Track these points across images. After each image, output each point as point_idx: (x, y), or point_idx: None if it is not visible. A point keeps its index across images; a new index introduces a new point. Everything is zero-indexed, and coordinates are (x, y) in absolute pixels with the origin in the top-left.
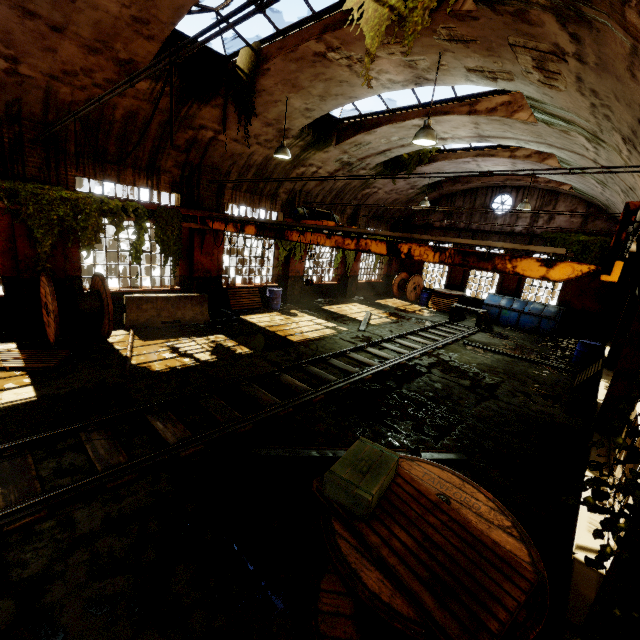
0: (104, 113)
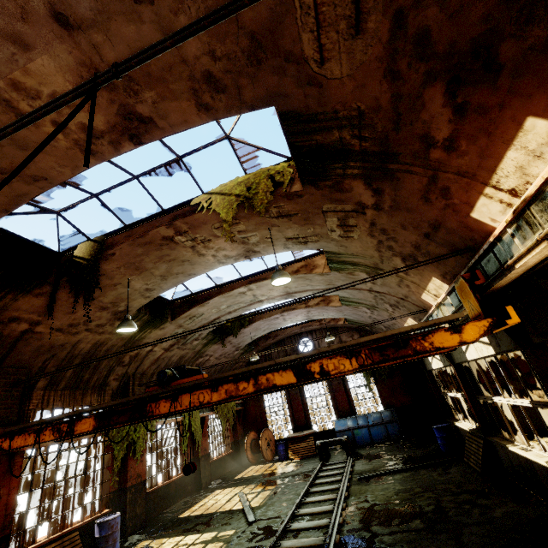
0: None
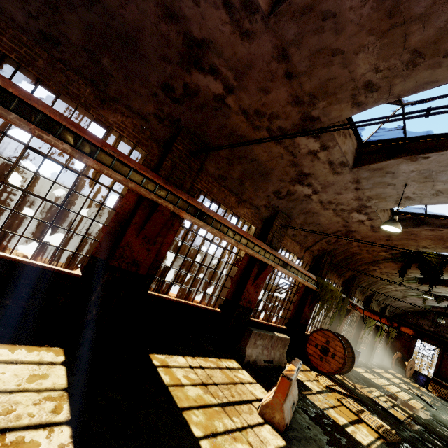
0: (354, 256)
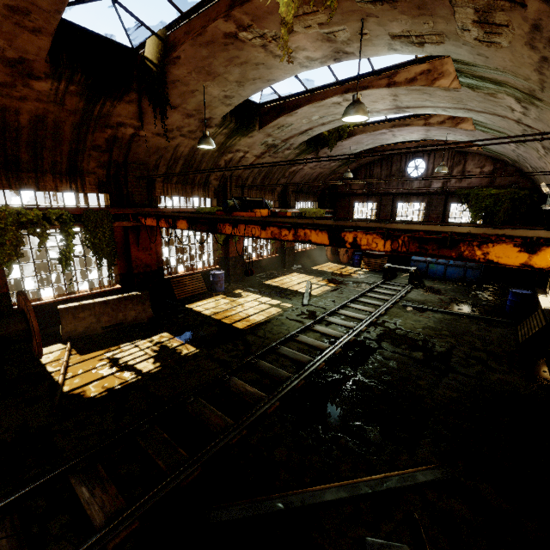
0: (7, 120)
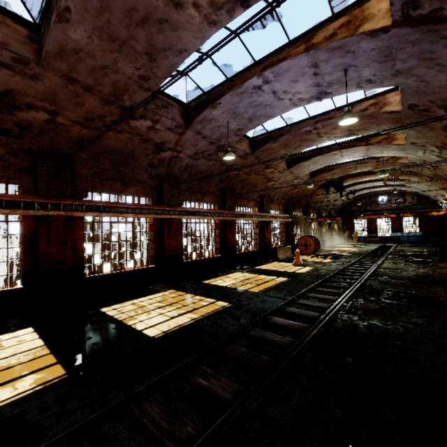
0: (302, 195)
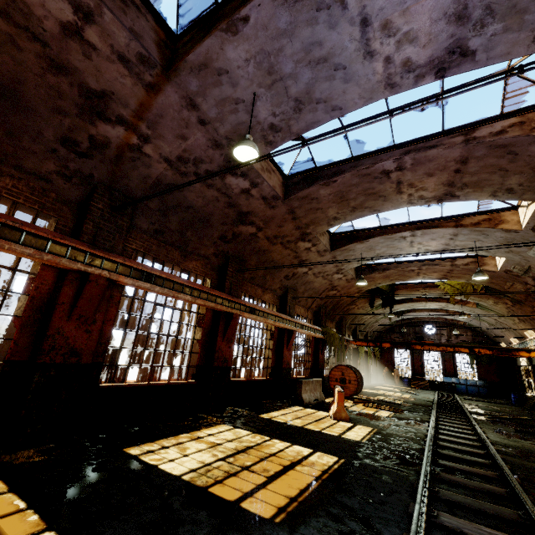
0: (338, 302)
